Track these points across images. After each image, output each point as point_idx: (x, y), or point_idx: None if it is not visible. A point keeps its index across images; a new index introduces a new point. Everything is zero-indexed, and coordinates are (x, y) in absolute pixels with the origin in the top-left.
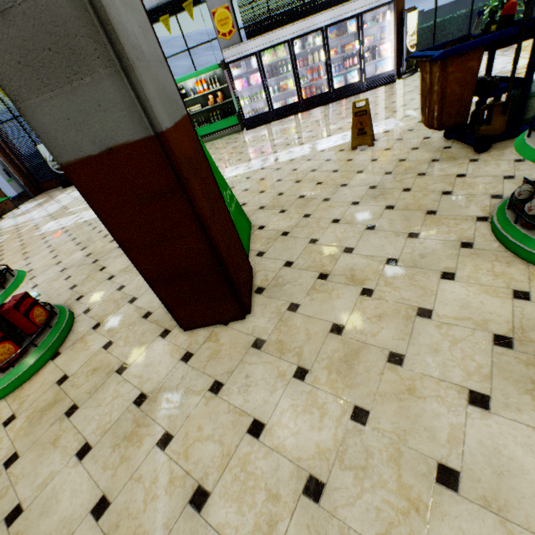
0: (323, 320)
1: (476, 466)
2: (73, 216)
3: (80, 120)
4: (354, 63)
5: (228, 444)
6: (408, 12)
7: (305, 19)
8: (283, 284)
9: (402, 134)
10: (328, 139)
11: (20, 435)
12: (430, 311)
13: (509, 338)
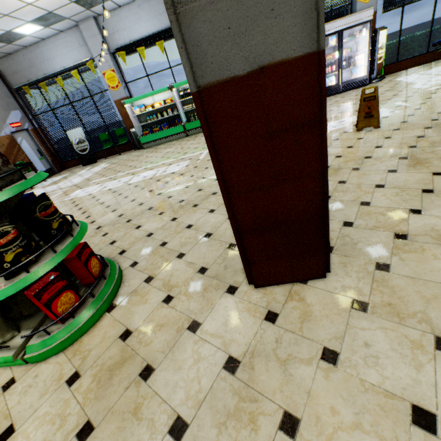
0: (433, 282)
1: None
2: (97, 186)
3: (241, 30)
4: (333, 70)
5: (392, 439)
6: (380, 29)
7: None
8: (354, 243)
9: (404, 118)
10: None
11: (89, 398)
12: None
13: None
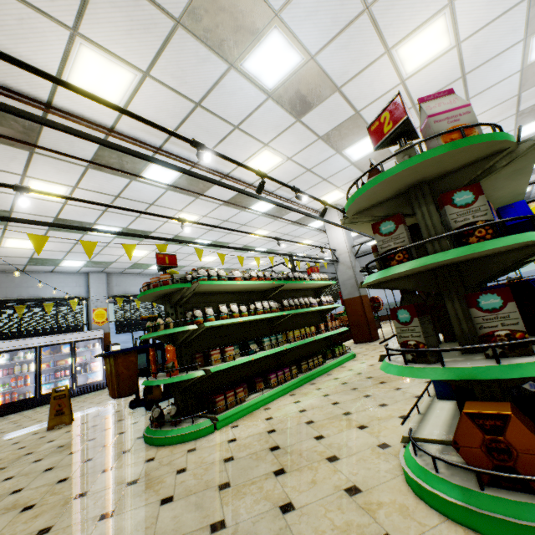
0: None
1: None
2: None
3: None
4: (67, 373)
5: None
6: (113, 344)
7: (19, 339)
8: None
9: (100, 412)
10: (22, 429)
11: None
12: (87, 491)
13: (137, 479)
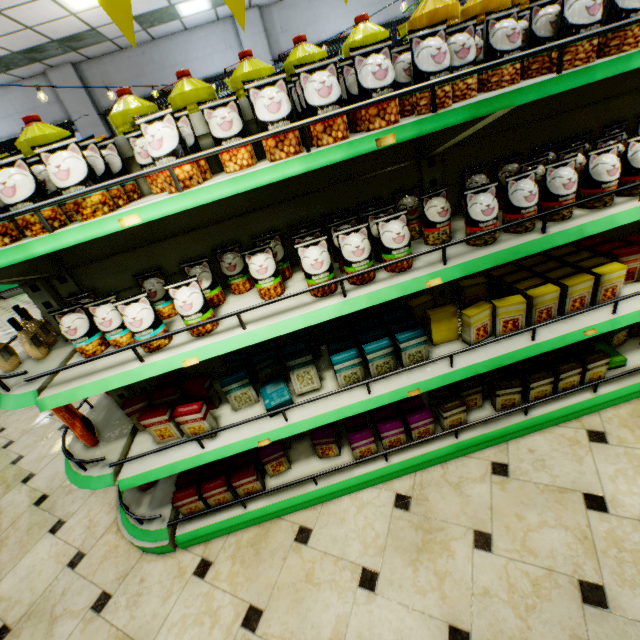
0: None
1: None
2: None
3: None
4: None
5: None
6: None
7: None
8: None
9: None
10: None
11: None
12: None
13: (8, 631)
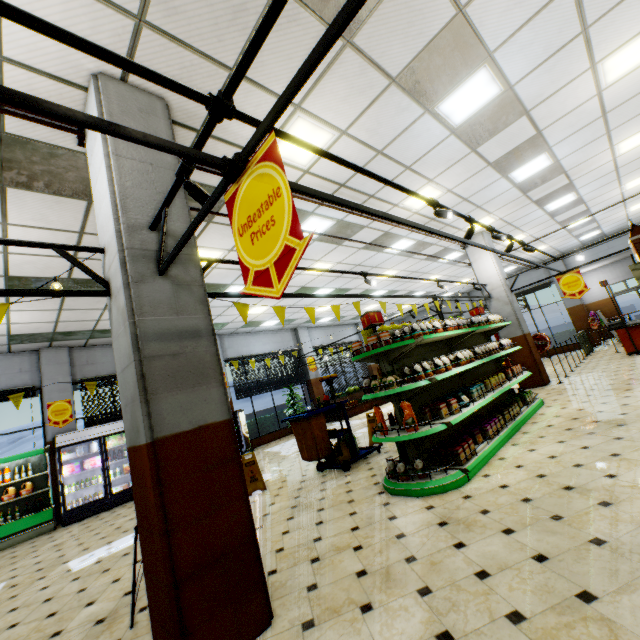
0: (346, 576)
1: (484, 562)
2: None
3: (189, 407)
4: None
5: None
6: (239, 411)
7: None
8: (284, 583)
9: (283, 478)
10: None
11: None
12: (402, 533)
13: (444, 521)
